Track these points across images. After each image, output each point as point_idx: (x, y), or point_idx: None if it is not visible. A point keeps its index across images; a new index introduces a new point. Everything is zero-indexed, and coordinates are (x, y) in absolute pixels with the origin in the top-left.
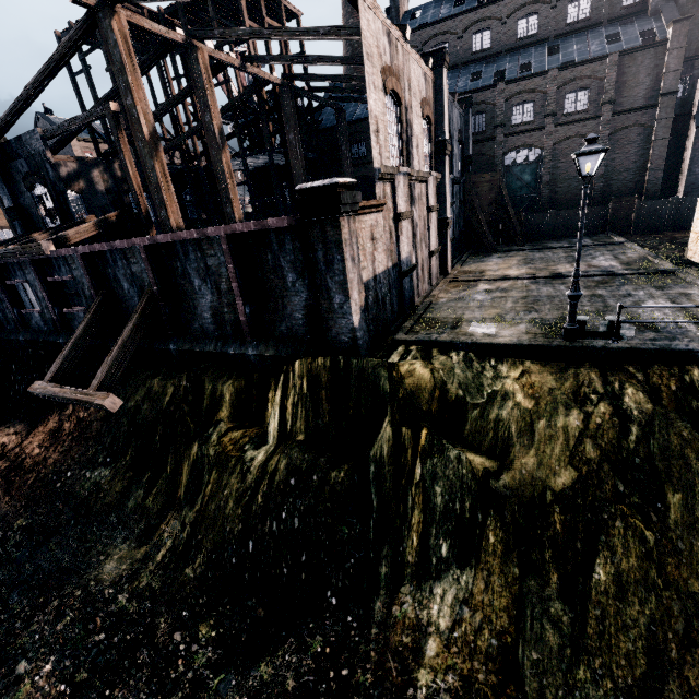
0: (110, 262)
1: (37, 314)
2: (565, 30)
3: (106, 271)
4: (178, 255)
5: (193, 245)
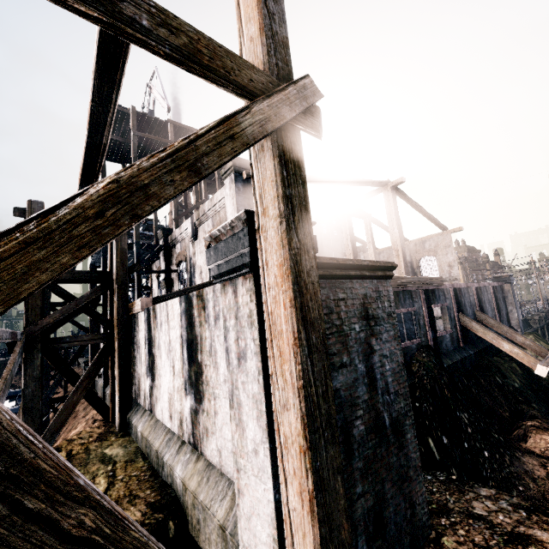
0: (463, 294)
1: (415, 344)
2: None
3: (461, 300)
4: (482, 292)
5: (485, 289)
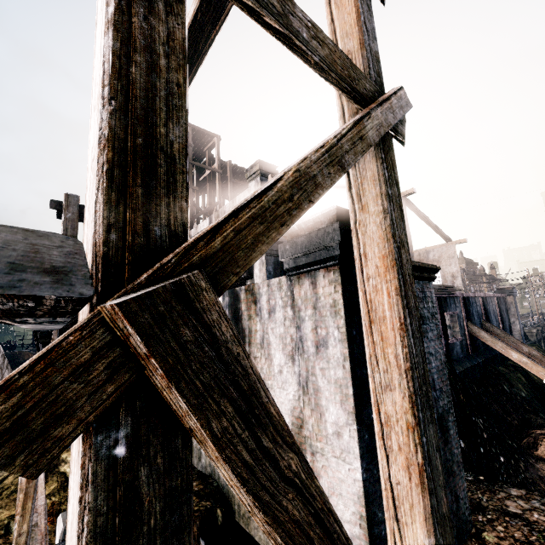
0: (471, 304)
1: None
2: None
3: (469, 309)
4: (487, 303)
5: (490, 299)
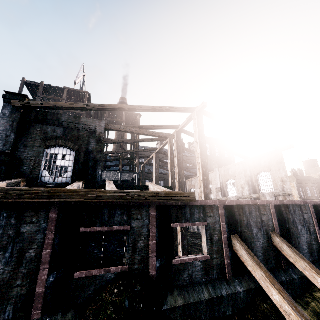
0: (247, 213)
1: (113, 273)
2: (187, 167)
3: (241, 219)
4: (290, 211)
5: (298, 207)
